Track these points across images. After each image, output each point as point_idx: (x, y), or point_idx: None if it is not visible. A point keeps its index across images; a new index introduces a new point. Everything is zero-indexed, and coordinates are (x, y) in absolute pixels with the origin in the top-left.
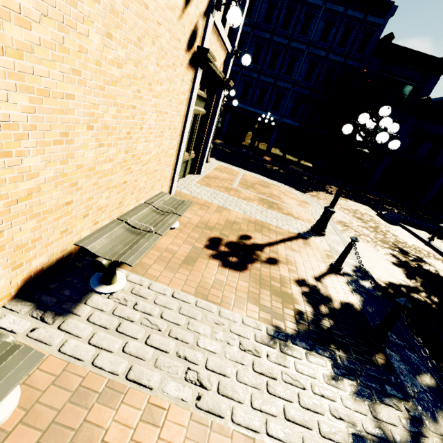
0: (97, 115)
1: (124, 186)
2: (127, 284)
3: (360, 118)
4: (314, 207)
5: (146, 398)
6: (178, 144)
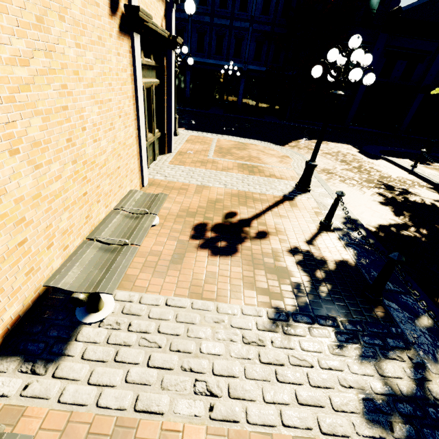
0: (17, 134)
1: (86, 198)
2: (116, 305)
3: (329, 55)
4: (296, 160)
5: (159, 424)
6: (136, 129)
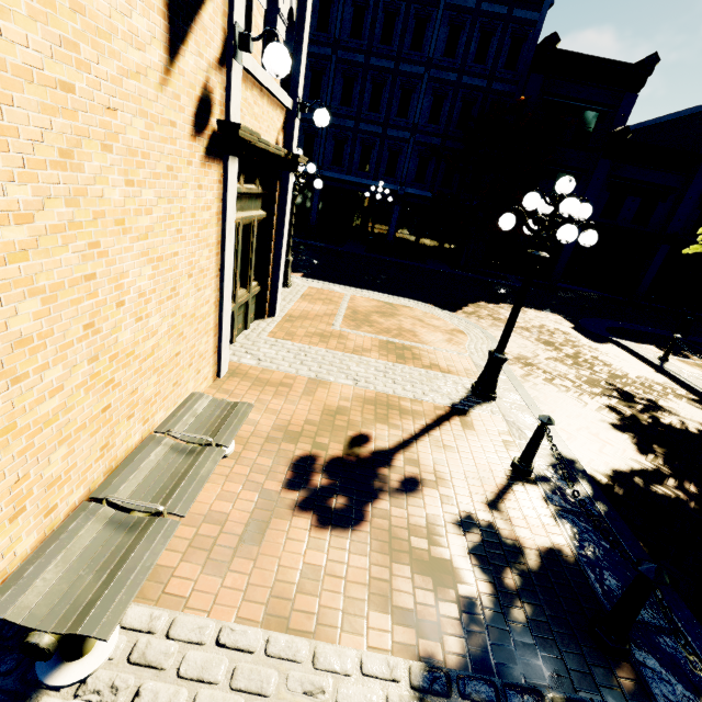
0: None
1: (107, 415)
2: (121, 640)
3: (525, 201)
4: (473, 338)
5: None
6: (218, 291)
